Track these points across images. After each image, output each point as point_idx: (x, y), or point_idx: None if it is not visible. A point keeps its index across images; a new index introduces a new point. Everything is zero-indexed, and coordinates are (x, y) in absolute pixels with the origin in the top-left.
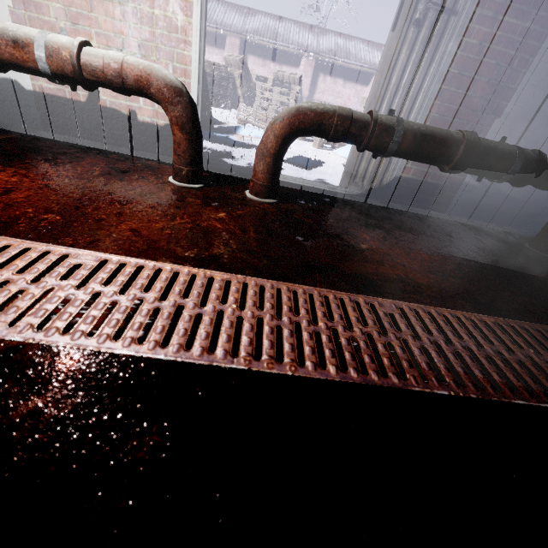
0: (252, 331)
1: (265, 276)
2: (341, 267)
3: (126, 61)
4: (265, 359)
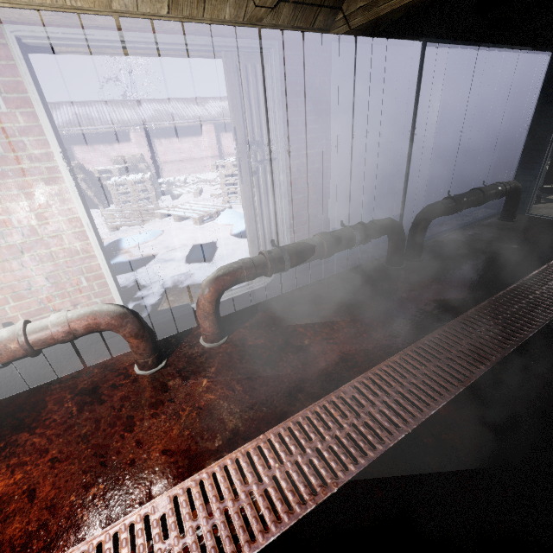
0: (300, 476)
1: (274, 422)
2: (307, 376)
3: (71, 320)
4: (319, 490)
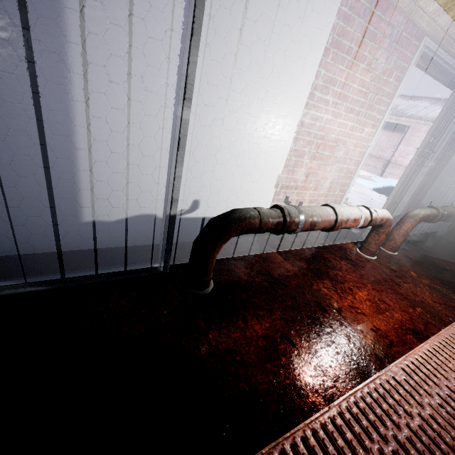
0: None
1: None
2: None
3: (383, 214)
4: None
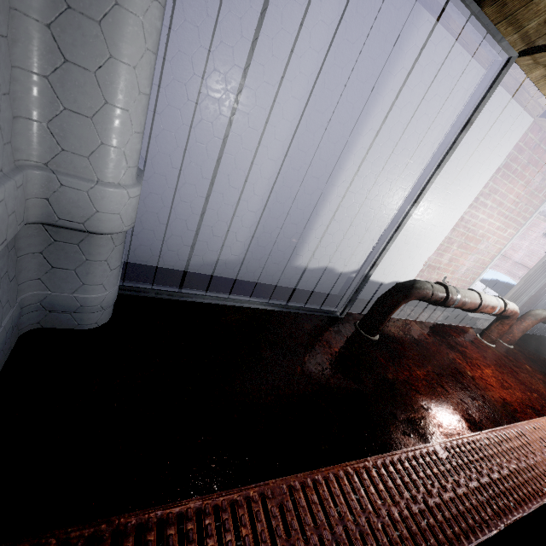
0: None
1: None
2: None
3: (513, 307)
4: None
